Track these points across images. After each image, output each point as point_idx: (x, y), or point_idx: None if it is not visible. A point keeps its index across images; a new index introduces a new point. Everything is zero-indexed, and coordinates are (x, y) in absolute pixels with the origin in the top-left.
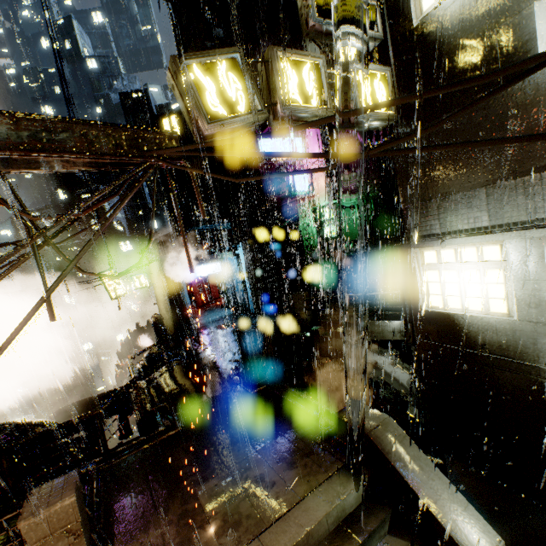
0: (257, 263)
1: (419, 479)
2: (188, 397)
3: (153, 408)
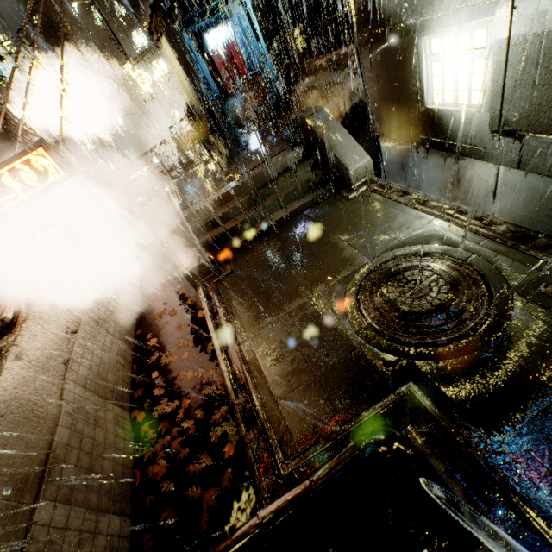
0: (268, 10)
1: (330, 137)
2: (214, 146)
3: (194, 156)
